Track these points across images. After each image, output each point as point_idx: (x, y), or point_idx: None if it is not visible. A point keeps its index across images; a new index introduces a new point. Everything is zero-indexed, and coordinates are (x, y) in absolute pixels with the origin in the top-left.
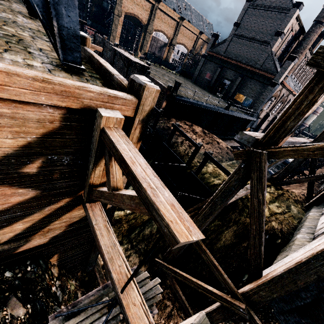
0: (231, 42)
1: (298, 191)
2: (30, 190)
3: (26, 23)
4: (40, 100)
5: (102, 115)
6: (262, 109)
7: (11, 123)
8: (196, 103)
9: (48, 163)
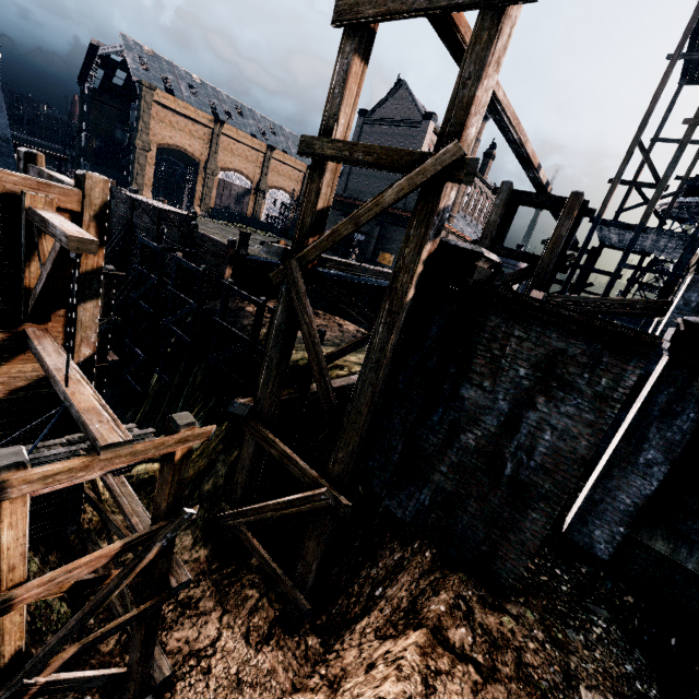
0: (351, 174)
1: None
2: None
3: None
4: None
5: (25, 193)
6: None
7: None
8: None
9: None
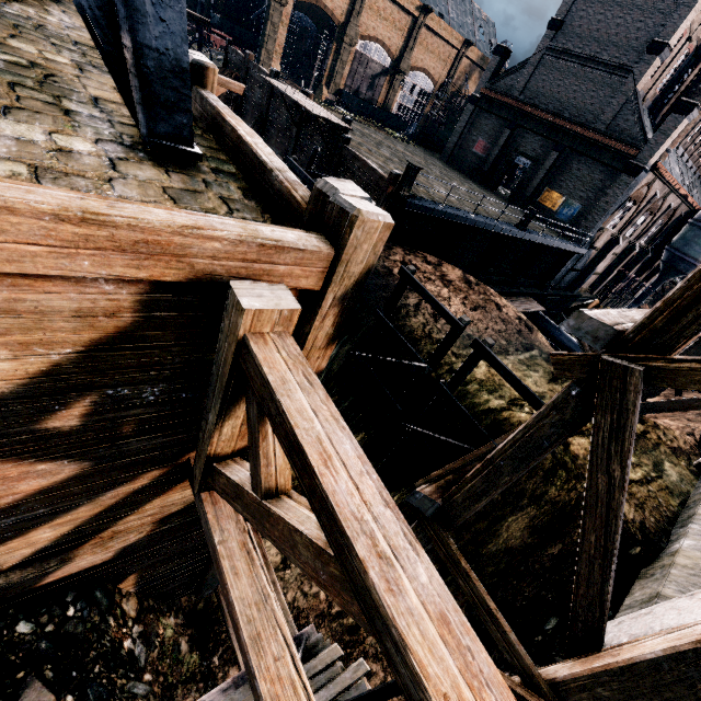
0: (538, 67)
1: (679, 424)
2: (66, 462)
3: (68, 29)
4: (79, 268)
5: (242, 307)
6: (604, 227)
7: (5, 324)
8: (453, 213)
9: (108, 404)
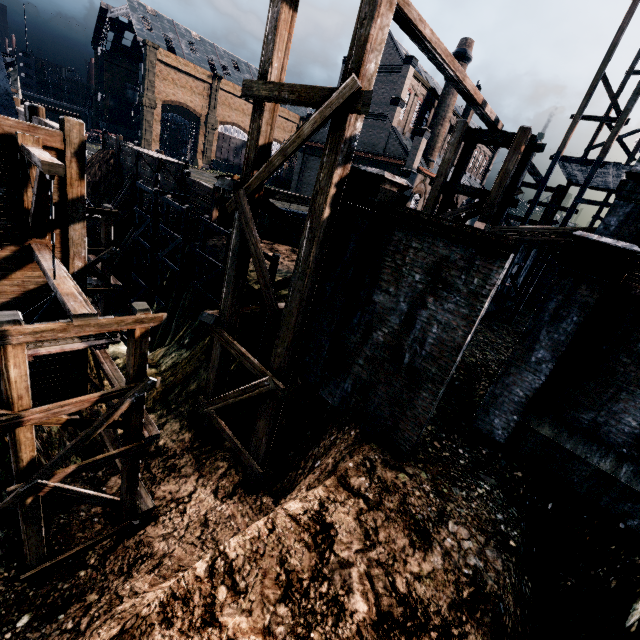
0: None
1: None
2: None
3: None
4: None
5: (17, 133)
6: None
7: None
8: None
9: None
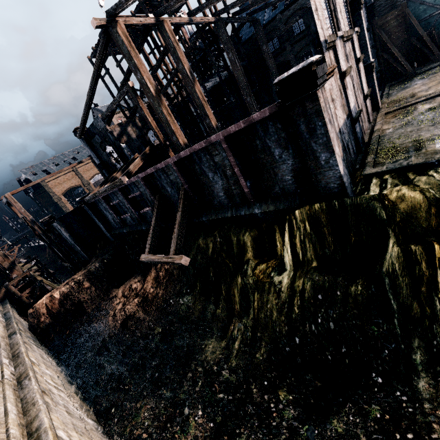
0: None
1: None
2: None
3: None
4: None
5: None
6: None
7: None
8: None
9: None
